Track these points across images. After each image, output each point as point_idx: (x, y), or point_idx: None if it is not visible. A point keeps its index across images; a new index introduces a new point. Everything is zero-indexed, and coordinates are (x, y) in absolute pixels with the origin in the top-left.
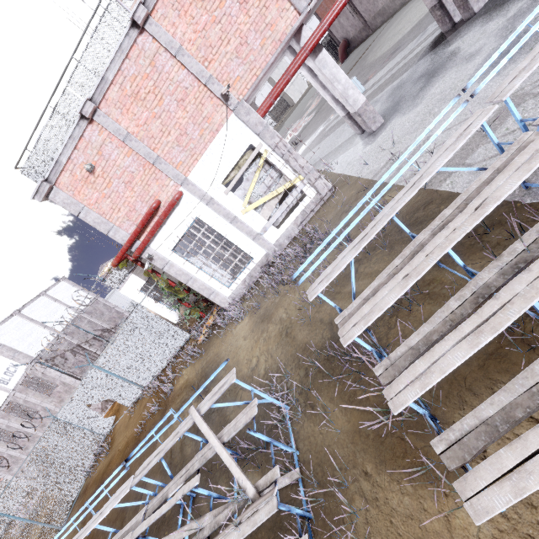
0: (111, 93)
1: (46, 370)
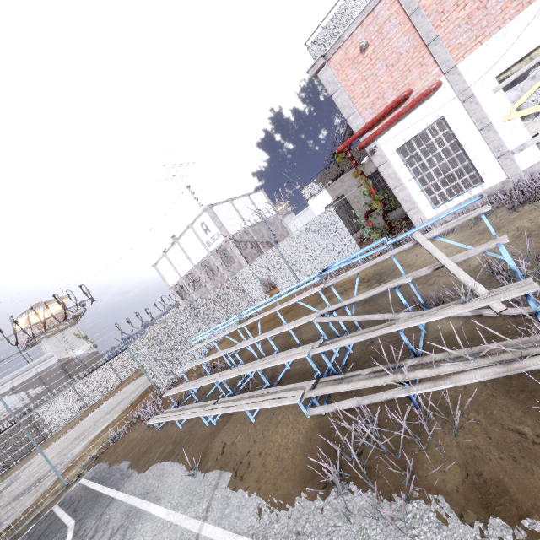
0: None
1: (234, 247)
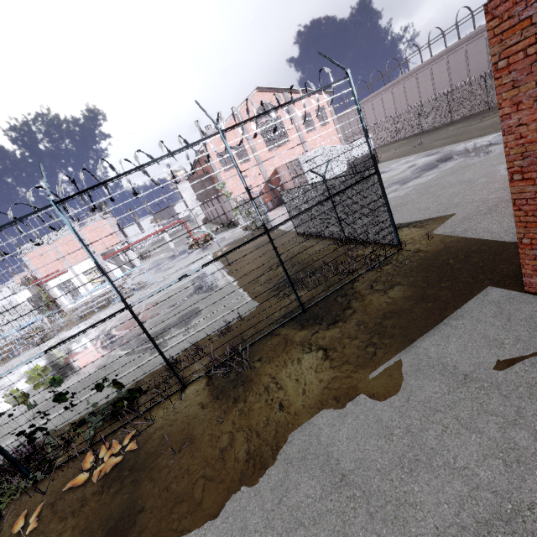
0: (60, 241)
1: None
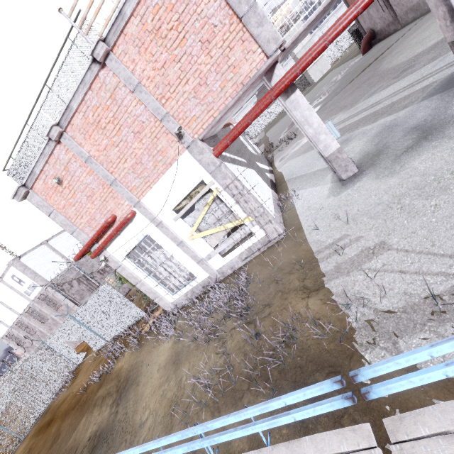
0: (76, 120)
1: (55, 293)
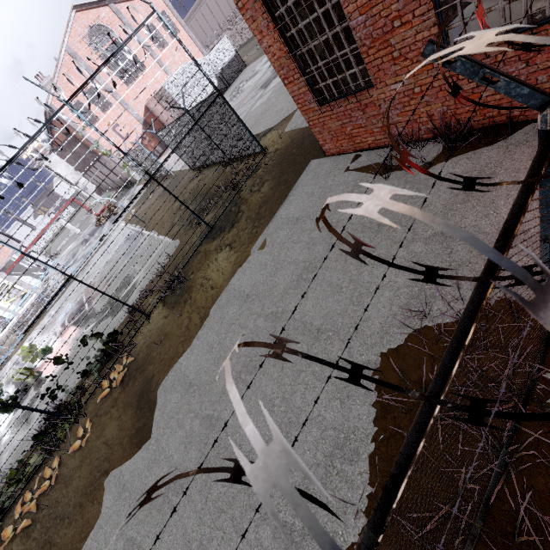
0: None
1: None
